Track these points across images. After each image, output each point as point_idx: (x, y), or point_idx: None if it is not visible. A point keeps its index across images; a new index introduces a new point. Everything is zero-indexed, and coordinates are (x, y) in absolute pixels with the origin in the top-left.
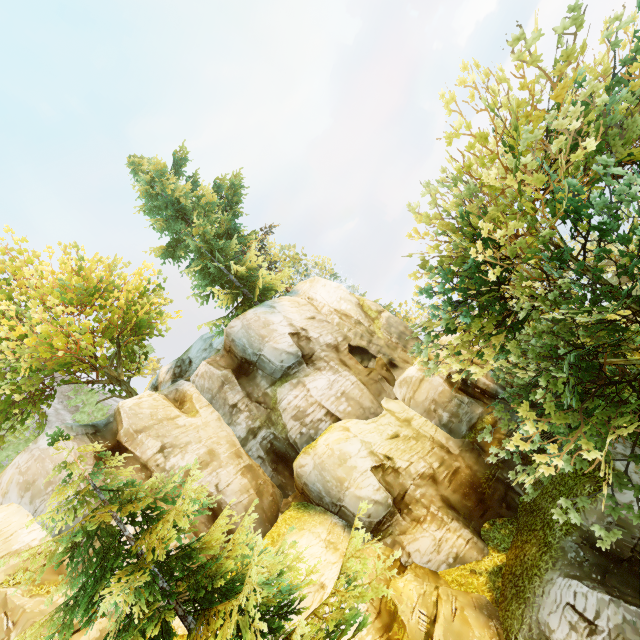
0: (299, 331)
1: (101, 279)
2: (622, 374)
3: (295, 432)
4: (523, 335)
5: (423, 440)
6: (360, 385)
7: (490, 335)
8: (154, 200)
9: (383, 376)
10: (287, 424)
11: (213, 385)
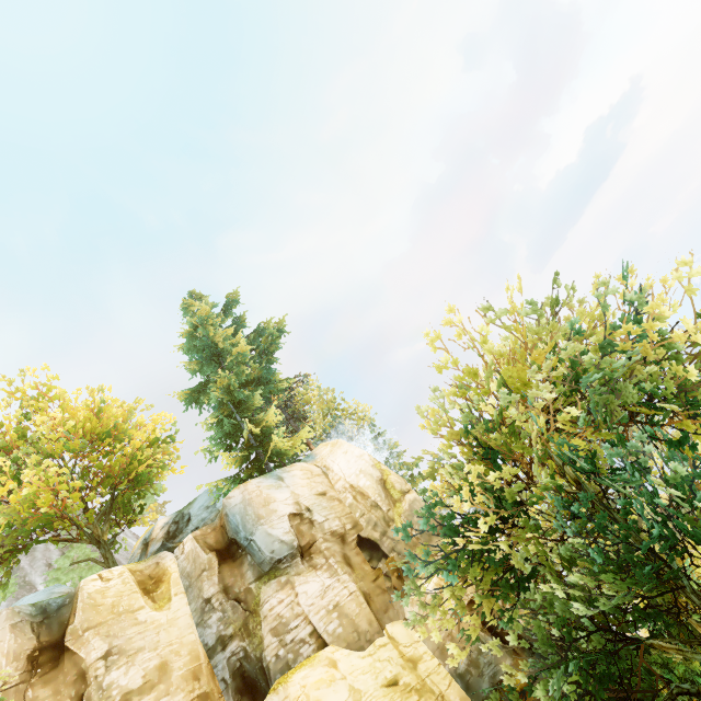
0: (302, 512)
1: (115, 424)
2: (654, 690)
3: (271, 652)
4: (531, 597)
5: (428, 697)
6: (359, 597)
7: (494, 585)
8: (195, 341)
9: (393, 585)
10: (263, 639)
11: (193, 567)
